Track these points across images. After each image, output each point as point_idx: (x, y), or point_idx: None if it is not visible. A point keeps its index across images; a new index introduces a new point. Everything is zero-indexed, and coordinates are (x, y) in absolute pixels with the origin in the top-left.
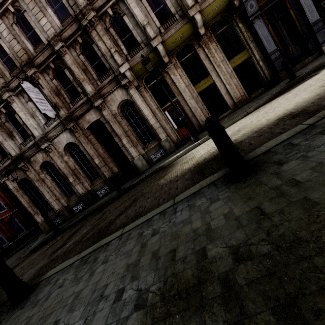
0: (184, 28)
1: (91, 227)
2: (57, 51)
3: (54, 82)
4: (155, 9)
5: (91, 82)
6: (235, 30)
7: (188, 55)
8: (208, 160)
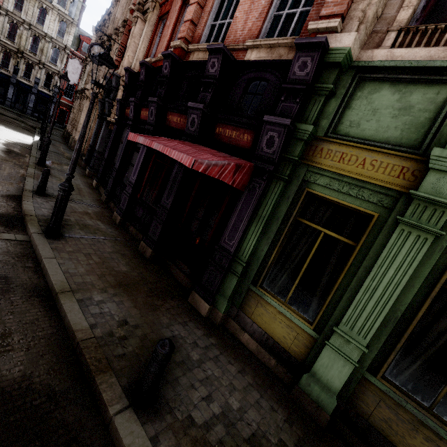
0: None
1: None
2: None
3: None
4: None
5: None
6: None
7: None
8: None
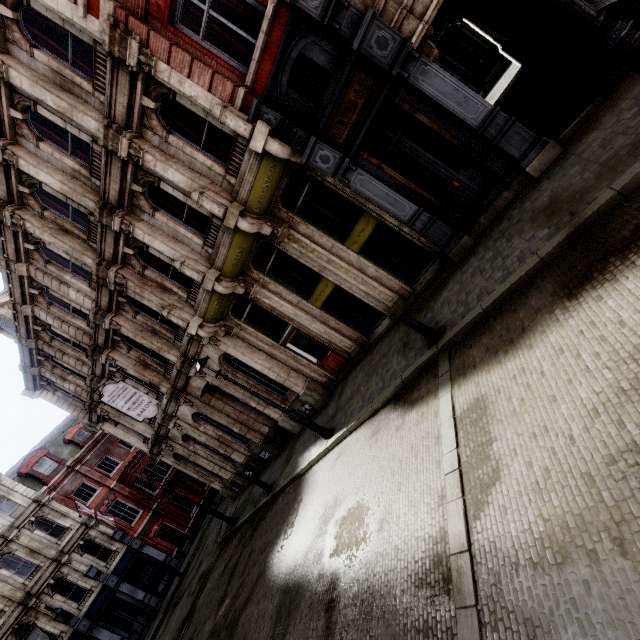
0: (236, 241)
1: (237, 587)
2: (109, 328)
3: (132, 354)
4: (181, 215)
5: (170, 343)
6: (327, 186)
7: (272, 258)
8: (291, 583)
